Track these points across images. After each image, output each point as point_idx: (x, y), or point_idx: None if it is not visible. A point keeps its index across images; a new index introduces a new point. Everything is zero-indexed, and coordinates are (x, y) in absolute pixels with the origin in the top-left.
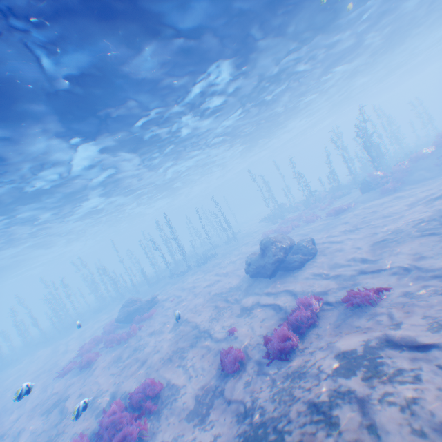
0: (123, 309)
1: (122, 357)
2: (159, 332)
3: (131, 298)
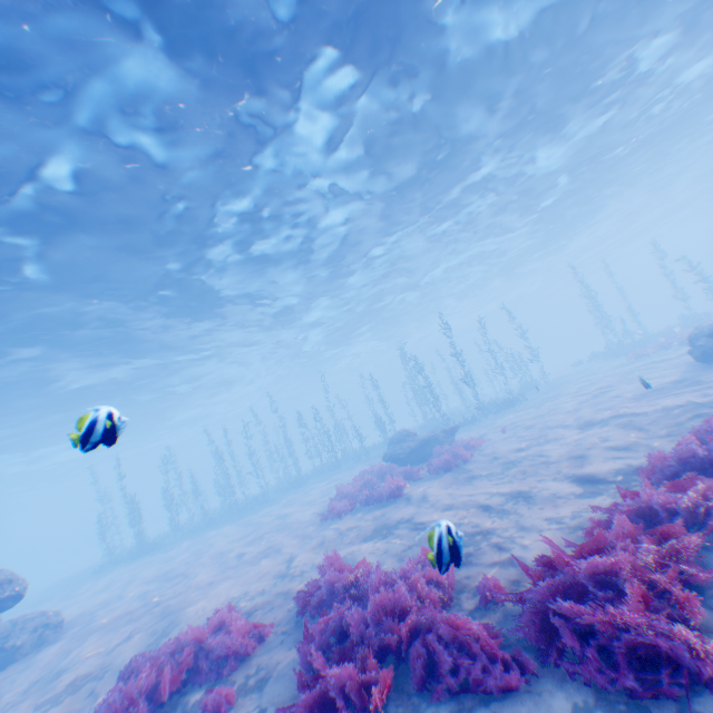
0: (394, 444)
1: (487, 471)
2: (547, 440)
3: (406, 430)
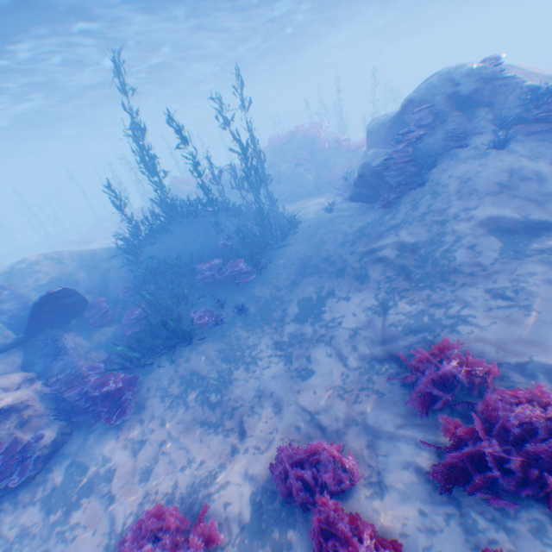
0: None
1: None
2: None
3: None
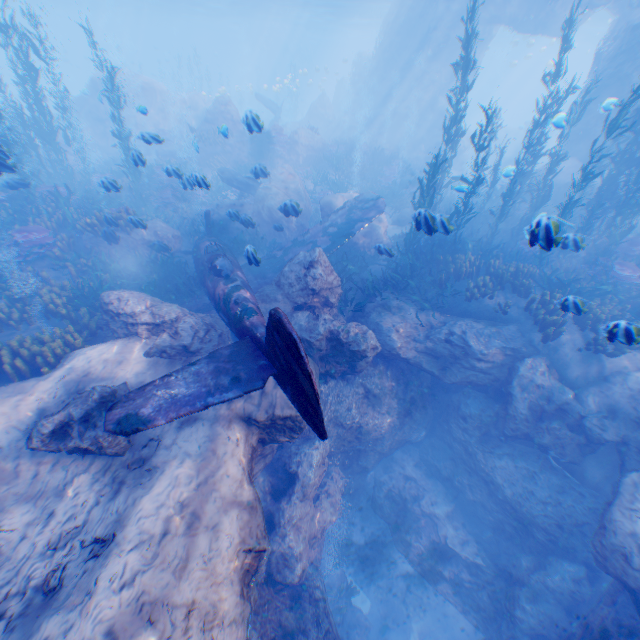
0: None
1: None
2: None
3: None
